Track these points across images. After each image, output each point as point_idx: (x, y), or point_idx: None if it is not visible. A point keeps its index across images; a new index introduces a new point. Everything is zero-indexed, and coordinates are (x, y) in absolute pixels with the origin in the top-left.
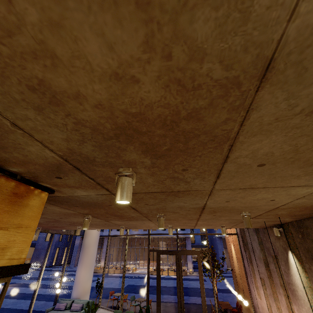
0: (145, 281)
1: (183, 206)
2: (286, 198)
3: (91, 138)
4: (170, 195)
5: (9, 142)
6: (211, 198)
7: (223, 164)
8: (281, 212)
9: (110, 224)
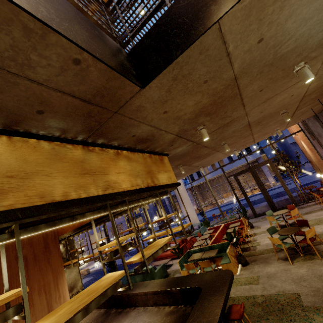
0: (235, 204)
1: (235, 130)
2: (300, 90)
3: (187, 122)
4: (224, 127)
5: (161, 139)
6: (249, 116)
7: (242, 101)
8: (313, 96)
9: (192, 168)
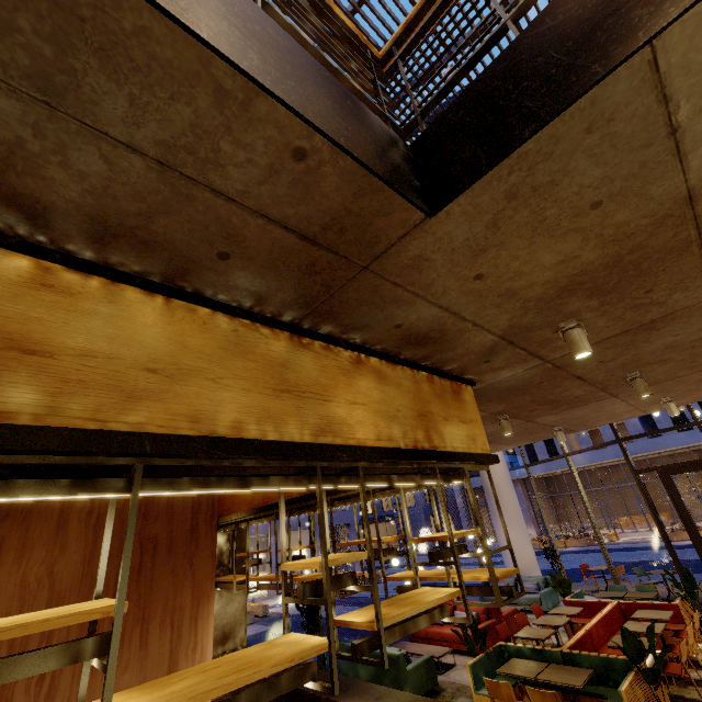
0: (657, 554)
1: (673, 342)
2: None
3: (533, 308)
4: (639, 333)
5: (461, 341)
6: None
7: None
8: None
9: (534, 427)
